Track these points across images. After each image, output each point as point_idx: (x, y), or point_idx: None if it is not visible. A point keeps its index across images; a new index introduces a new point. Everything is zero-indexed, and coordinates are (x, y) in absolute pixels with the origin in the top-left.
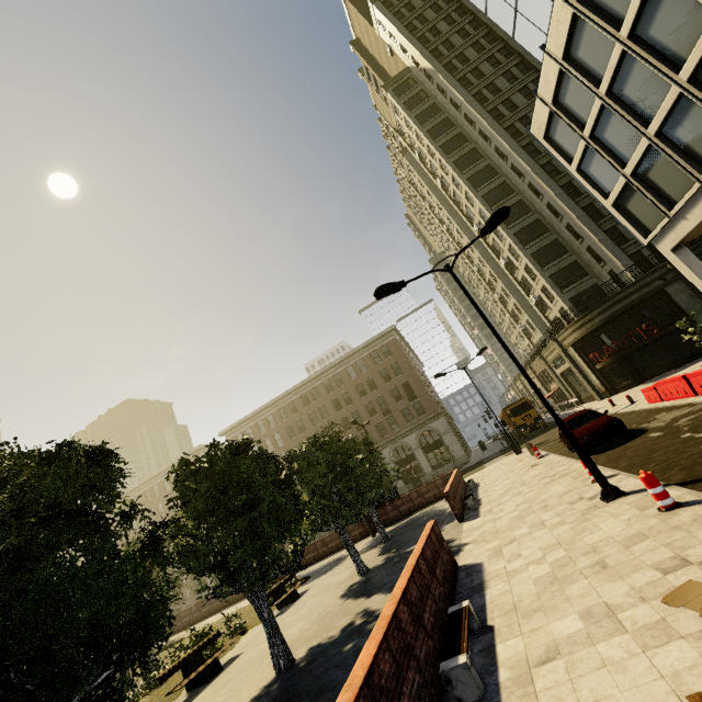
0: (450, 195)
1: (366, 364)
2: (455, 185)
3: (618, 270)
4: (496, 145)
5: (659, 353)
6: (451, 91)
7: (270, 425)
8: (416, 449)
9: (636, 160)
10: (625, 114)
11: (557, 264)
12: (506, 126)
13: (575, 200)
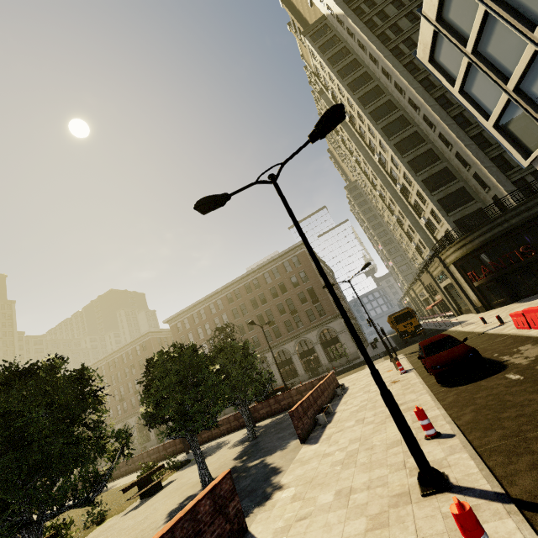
0: (356, 129)
1: (279, 272)
2: (360, 120)
3: (501, 195)
4: (395, 81)
5: (536, 274)
6: (358, 33)
7: (202, 317)
8: (316, 344)
9: (520, 72)
10: (510, 18)
11: (445, 190)
12: (405, 63)
13: (465, 129)
